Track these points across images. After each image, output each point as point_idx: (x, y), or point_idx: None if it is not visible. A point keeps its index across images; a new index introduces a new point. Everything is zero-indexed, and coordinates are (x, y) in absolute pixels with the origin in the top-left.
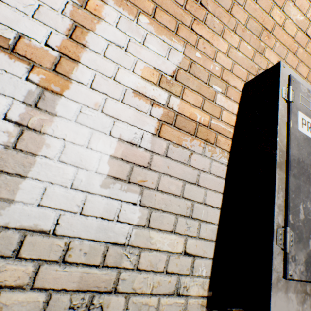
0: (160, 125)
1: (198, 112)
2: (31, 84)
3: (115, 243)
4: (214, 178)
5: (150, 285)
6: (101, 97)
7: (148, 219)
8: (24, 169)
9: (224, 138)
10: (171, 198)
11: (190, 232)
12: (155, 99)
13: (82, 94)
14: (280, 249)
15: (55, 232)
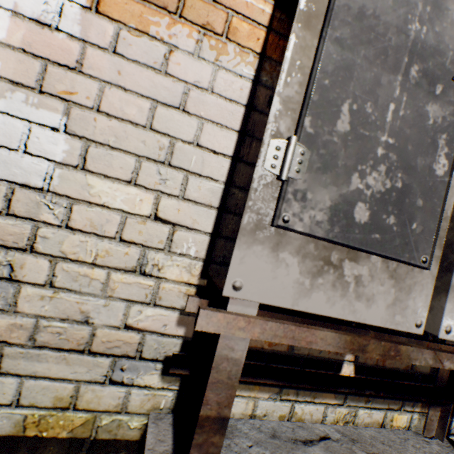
0: None
1: None
2: None
3: (25, 186)
4: (220, 102)
5: (92, 253)
6: None
7: (84, 158)
8: None
9: (249, 24)
10: (127, 129)
11: (166, 188)
12: None
13: None
14: (273, 178)
15: None
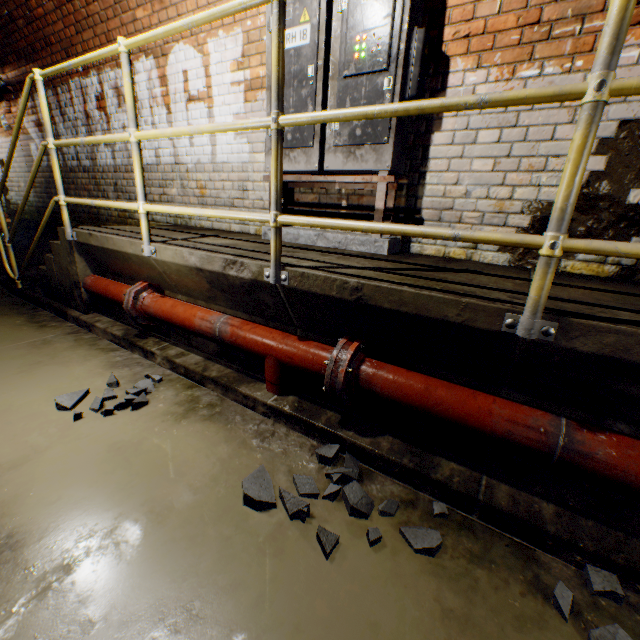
0: (245, 96)
1: (261, 70)
2: (207, 110)
3: (244, 163)
4: None
5: (259, 178)
6: (223, 99)
7: (253, 150)
8: (215, 143)
9: None
10: (259, 135)
11: None
12: (239, 81)
13: (218, 102)
14: (269, 137)
15: (228, 163)
